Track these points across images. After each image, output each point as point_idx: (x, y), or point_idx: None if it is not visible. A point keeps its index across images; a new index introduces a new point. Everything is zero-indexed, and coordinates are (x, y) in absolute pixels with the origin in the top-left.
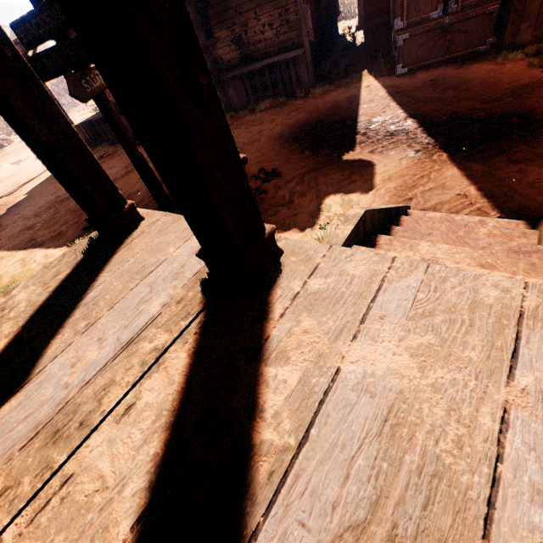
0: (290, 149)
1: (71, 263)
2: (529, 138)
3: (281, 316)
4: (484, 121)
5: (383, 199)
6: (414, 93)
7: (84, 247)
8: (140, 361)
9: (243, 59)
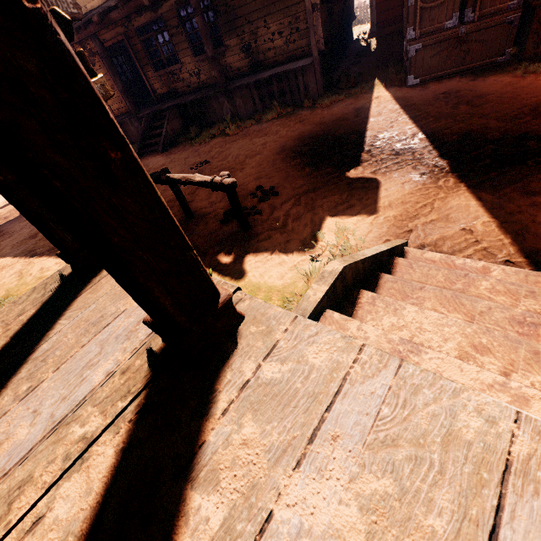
0: (291, 165)
1: (38, 301)
2: None
3: (223, 412)
4: (497, 143)
5: (380, 229)
6: (424, 107)
7: (55, 281)
8: (64, 453)
9: (252, 67)
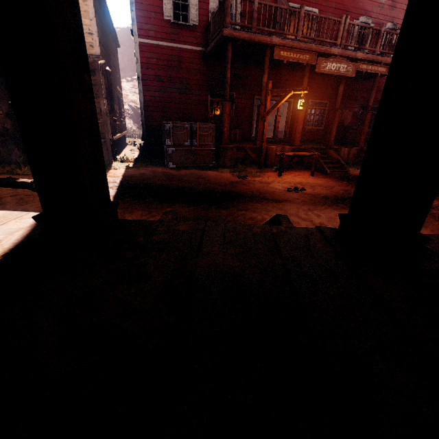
0: None
1: None
2: (242, 201)
3: (133, 256)
4: (221, 193)
5: None
6: (182, 177)
7: None
8: None
9: None
